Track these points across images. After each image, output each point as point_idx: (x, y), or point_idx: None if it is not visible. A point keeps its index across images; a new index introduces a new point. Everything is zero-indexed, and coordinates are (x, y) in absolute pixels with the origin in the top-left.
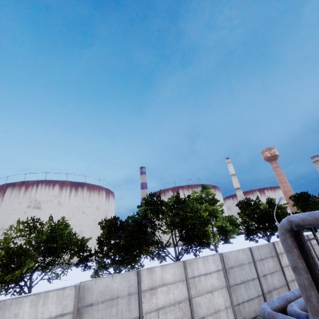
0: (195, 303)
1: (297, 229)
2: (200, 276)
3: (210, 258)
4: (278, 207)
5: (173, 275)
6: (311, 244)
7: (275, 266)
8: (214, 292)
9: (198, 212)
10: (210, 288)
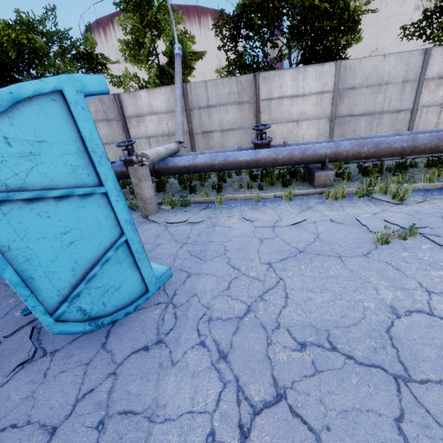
0: None
1: None
2: None
3: None
4: None
5: None
6: (257, 98)
7: (112, 135)
8: None
9: None
10: None
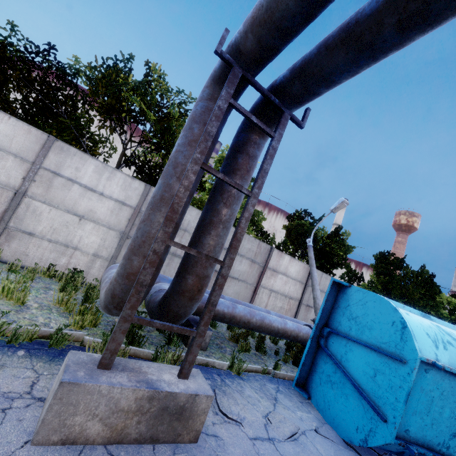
0: (28, 207)
1: (227, 56)
2: (72, 182)
3: (119, 177)
4: (341, 243)
5: (4, 136)
6: None
7: (247, 274)
8: (86, 221)
9: (169, 121)
10: (82, 211)
